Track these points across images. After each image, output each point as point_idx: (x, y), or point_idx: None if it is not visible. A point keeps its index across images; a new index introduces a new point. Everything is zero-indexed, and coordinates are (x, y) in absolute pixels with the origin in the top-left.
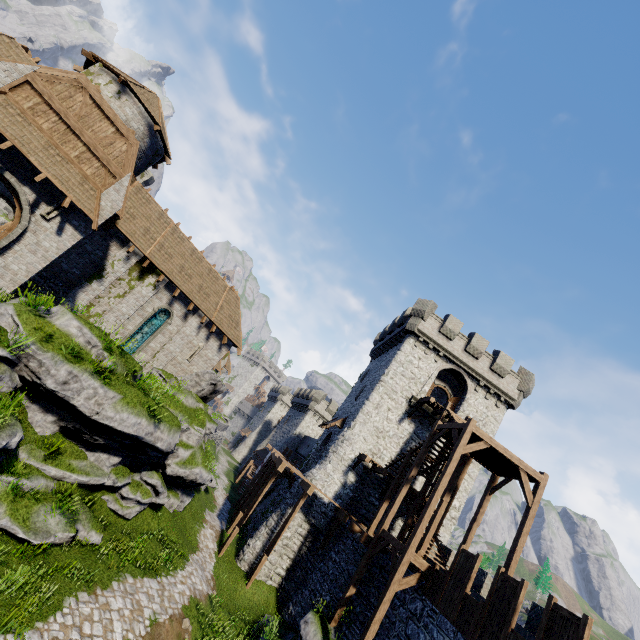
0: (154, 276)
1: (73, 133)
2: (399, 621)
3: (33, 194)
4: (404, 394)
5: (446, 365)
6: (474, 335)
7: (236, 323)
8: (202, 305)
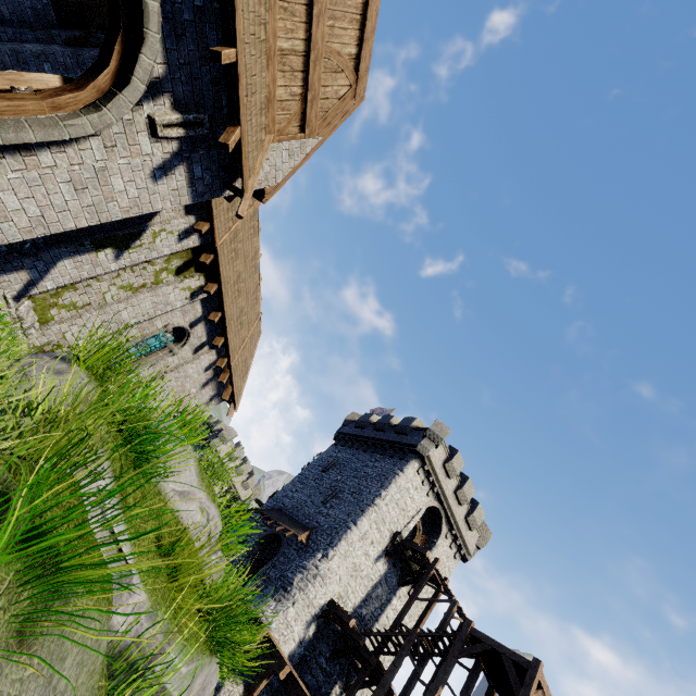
0: (201, 278)
1: (306, 3)
2: None
3: (164, 62)
4: (391, 527)
5: (434, 502)
6: (468, 480)
7: (246, 370)
8: (232, 341)
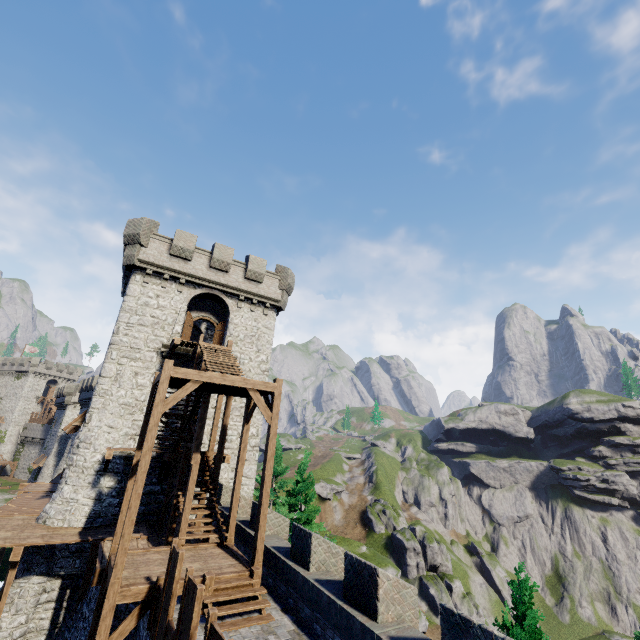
0: None
1: None
2: None
3: None
4: (151, 347)
5: (195, 292)
6: (214, 246)
7: None
8: None
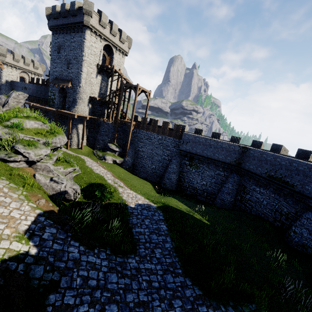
0: None
1: None
2: (131, 135)
3: None
4: (94, 64)
5: (105, 43)
6: (113, 23)
7: None
8: None
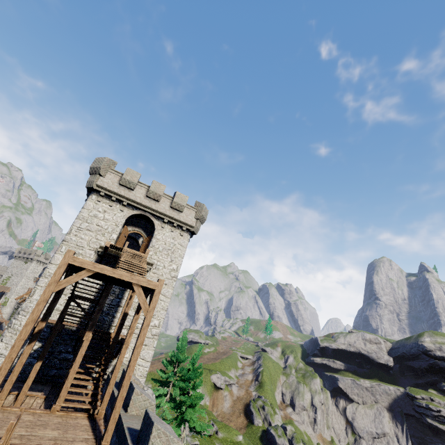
0: None
1: None
2: None
3: None
4: (92, 246)
5: (132, 212)
6: (152, 182)
7: None
8: None
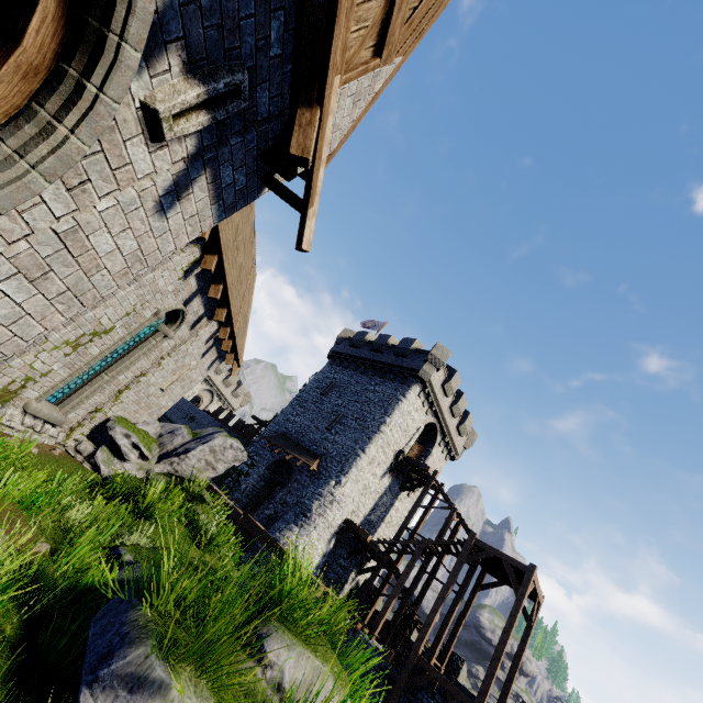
0: (195, 250)
1: None
2: None
3: None
4: (394, 447)
5: (431, 419)
6: (463, 395)
7: (246, 324)
8: (234, 307)
